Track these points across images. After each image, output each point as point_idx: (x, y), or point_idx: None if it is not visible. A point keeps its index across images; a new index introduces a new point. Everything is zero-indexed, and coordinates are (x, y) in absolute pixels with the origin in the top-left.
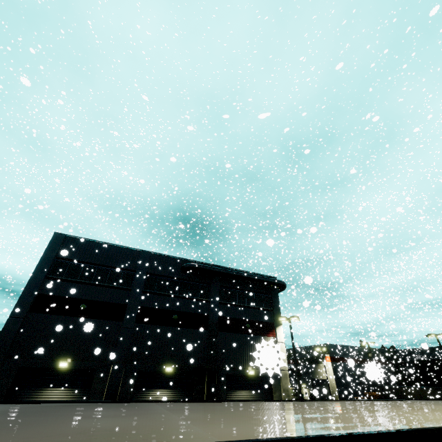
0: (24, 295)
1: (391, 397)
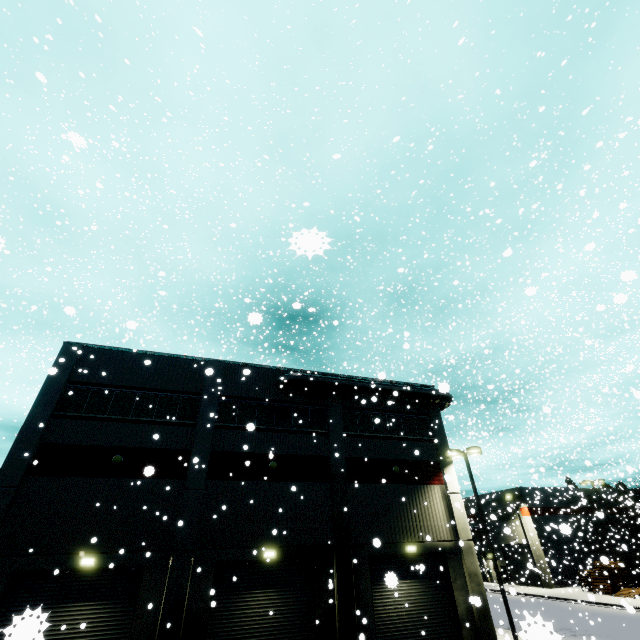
0: (17, 447)
1: (638, 567)
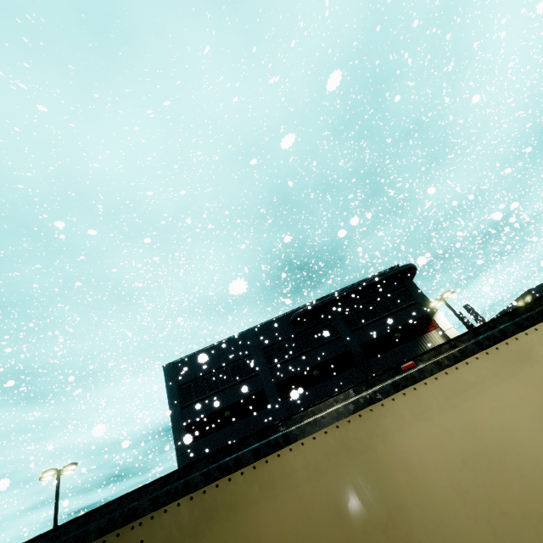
0: (175, 433)
1: None
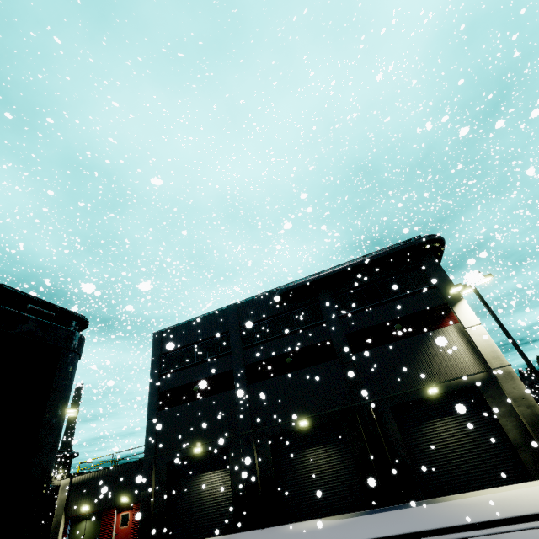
0: (150, 398)
1: None
